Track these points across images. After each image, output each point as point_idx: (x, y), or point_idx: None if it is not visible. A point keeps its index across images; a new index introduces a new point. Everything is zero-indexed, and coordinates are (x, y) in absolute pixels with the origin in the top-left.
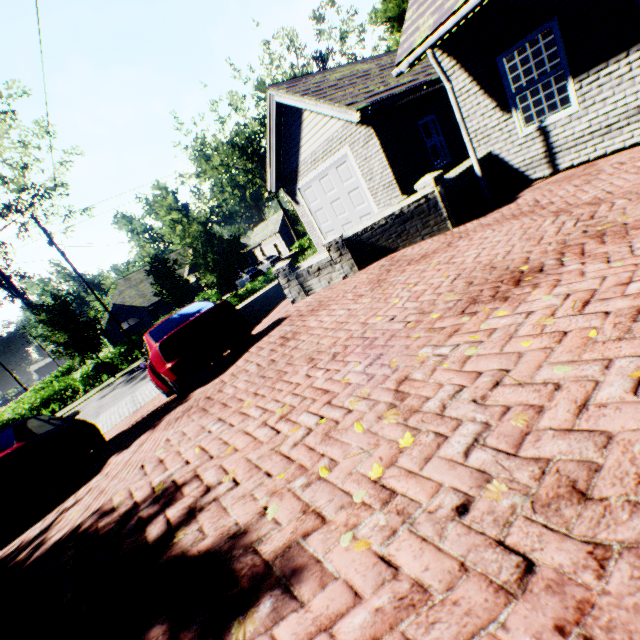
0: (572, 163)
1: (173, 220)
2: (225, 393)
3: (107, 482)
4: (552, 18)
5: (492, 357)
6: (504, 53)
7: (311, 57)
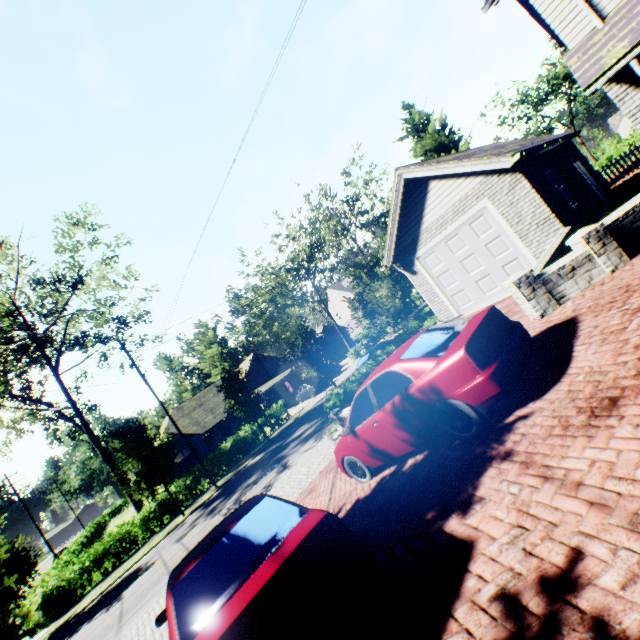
0: None
1: (268, 319)
2: None
3: (596, 518)
4: None
5: None
6: None
7: (341, 201)
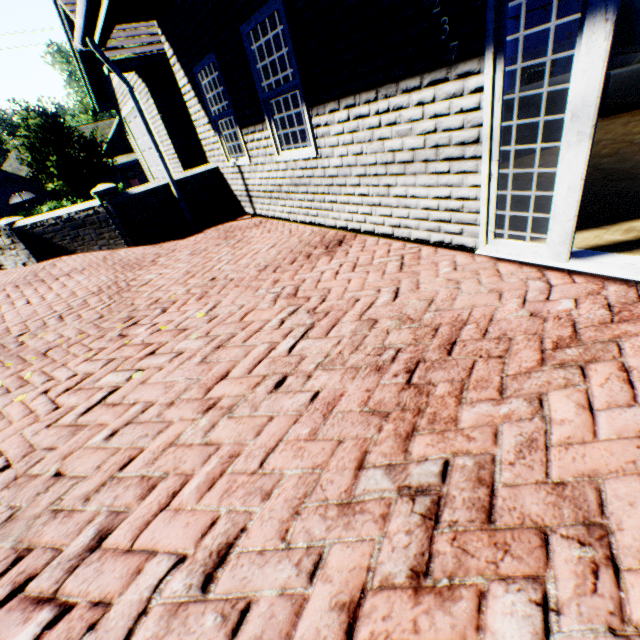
0: (262, 212)
1: (14, 101)
2: None
3: None
4: (212, 51)
5: None
6: (196, 67)
7: None
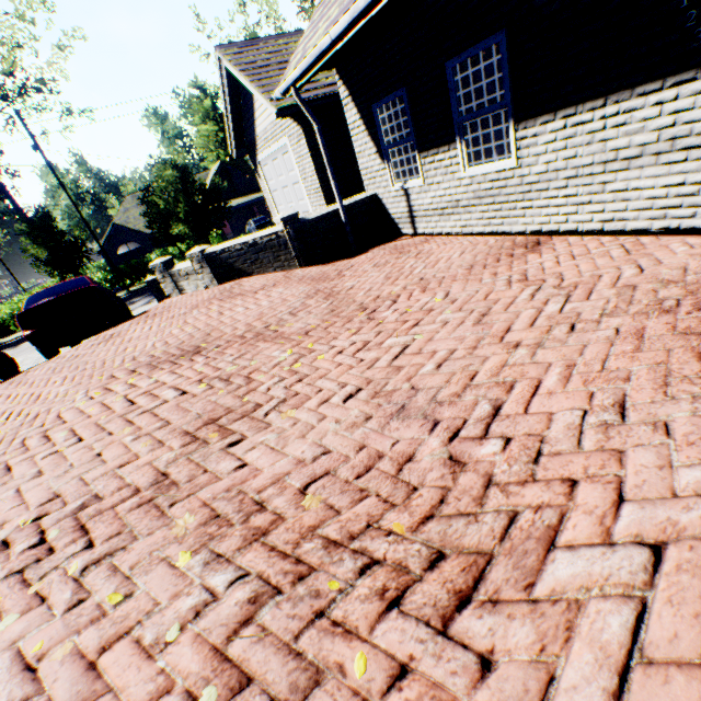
0: (425, 231)
1: (151, 157)
2: (34, 373)
3: None
4: (403, 87)
5: (76, 412)
6: (377, 103)
7: None
